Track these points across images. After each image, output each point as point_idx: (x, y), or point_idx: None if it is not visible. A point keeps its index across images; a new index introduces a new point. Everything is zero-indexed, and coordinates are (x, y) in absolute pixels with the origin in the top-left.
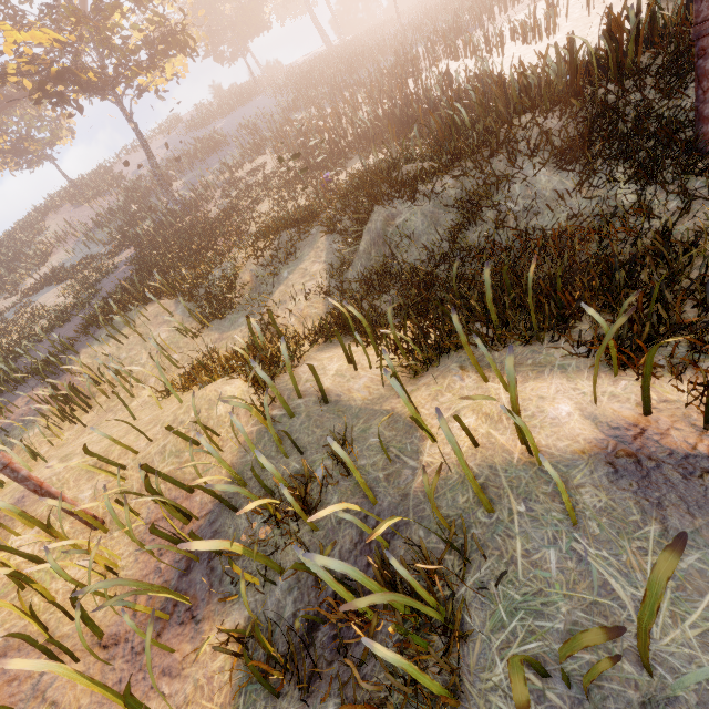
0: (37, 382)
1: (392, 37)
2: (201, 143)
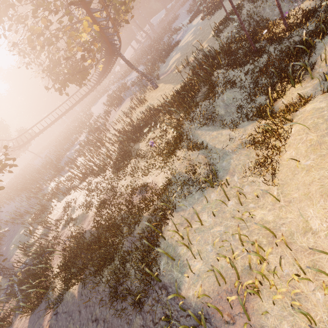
0: None
1: (44, 161)
2: None
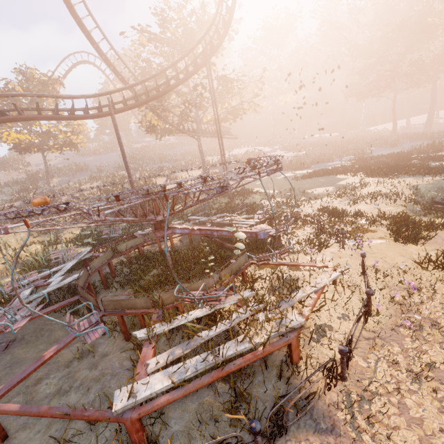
0: None
1: (177, 152)
2: (76, 165)
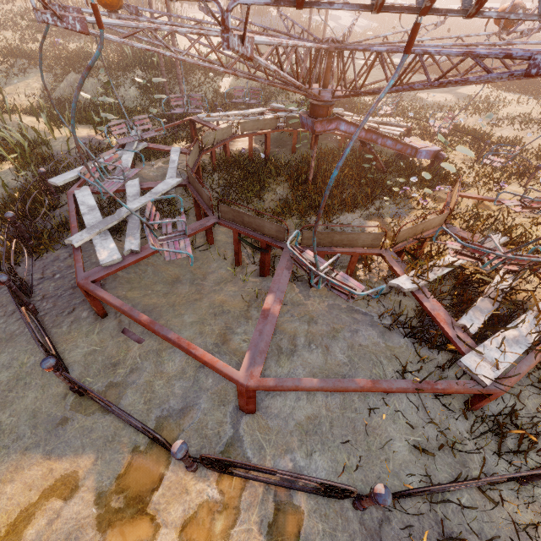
0: None
1: None
2: None
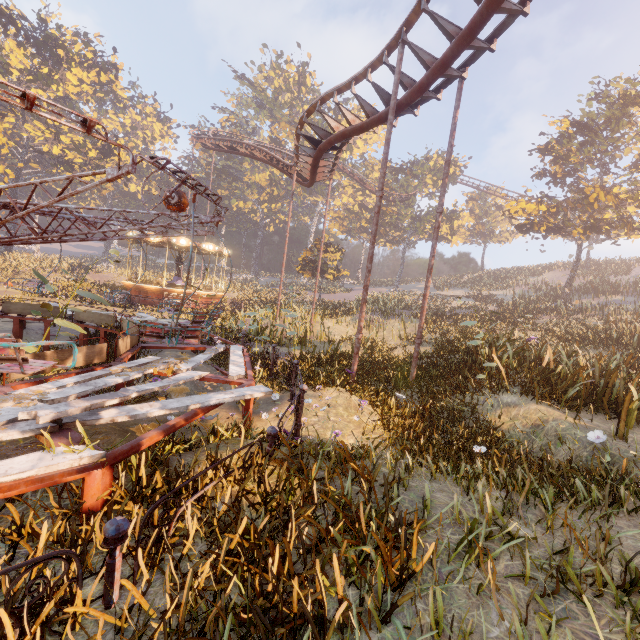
0: (381, 316)
1: None
2: None
